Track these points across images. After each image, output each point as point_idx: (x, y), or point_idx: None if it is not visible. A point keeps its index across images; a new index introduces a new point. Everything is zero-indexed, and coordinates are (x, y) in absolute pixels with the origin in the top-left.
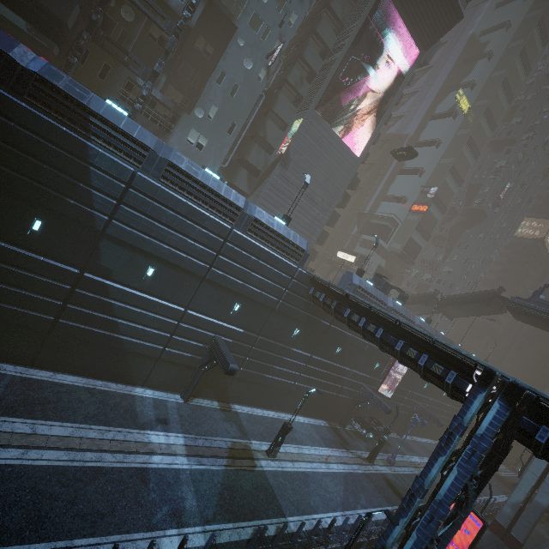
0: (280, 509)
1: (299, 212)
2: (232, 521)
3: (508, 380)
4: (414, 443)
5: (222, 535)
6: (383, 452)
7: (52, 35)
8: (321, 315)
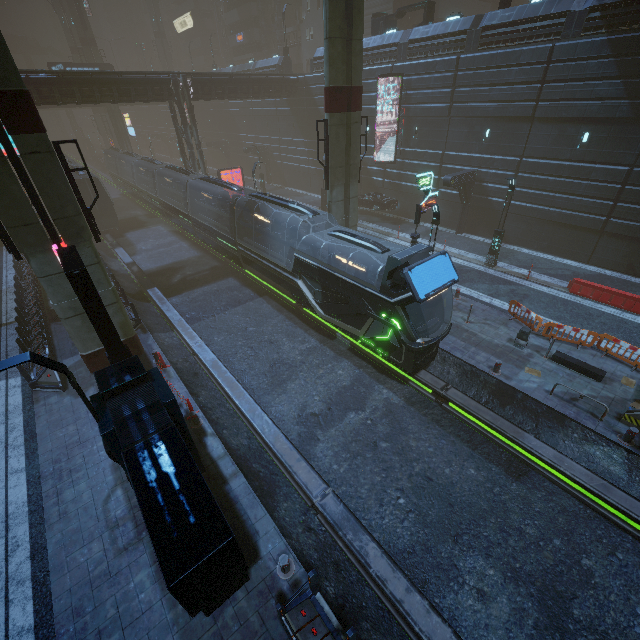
0: None
1: (367, 15)
2: None
3: (184, 75)
4: (483, 244)
5: None
6: (363, 220)
7: (256, 50)
8: (297, 104)
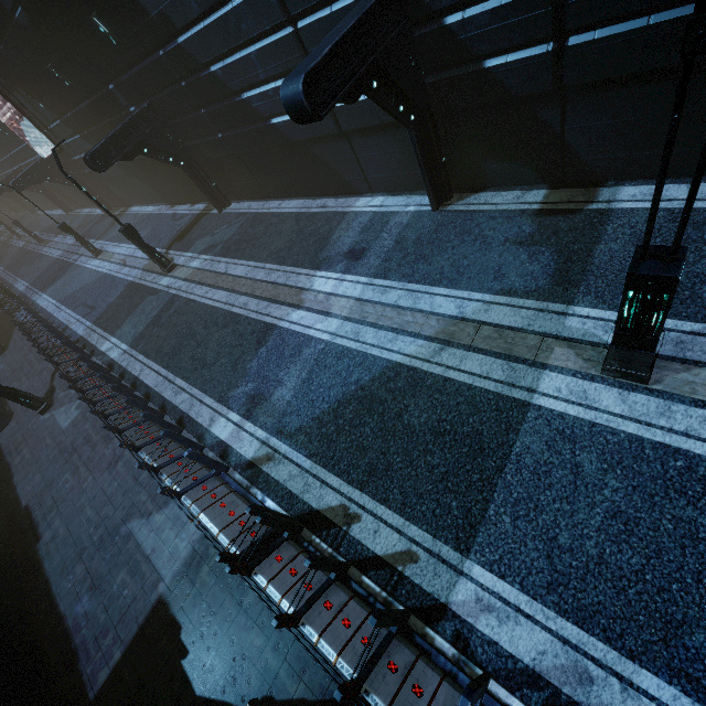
0: (472, 526)
1: None
2: (314, 459)
3: None
4: None
5: (280, 466)
6: None
7: None
8: None
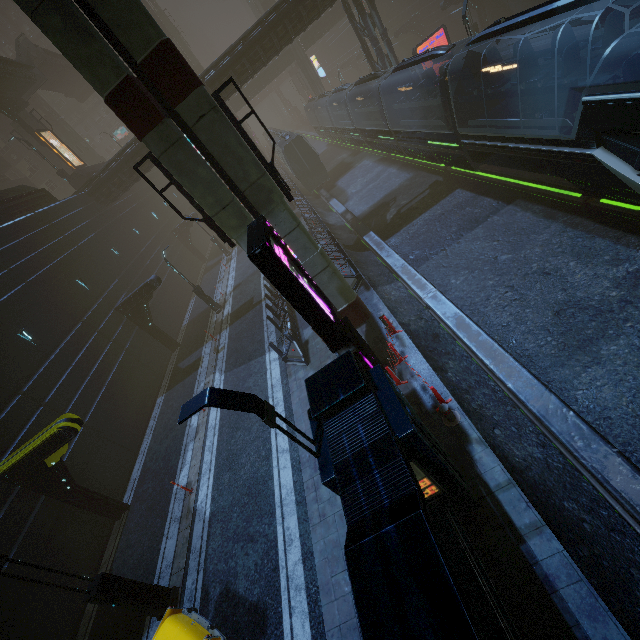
0: None
1: None
2: None
3: None
4: None
5: None
6: None
7: None
8: None
